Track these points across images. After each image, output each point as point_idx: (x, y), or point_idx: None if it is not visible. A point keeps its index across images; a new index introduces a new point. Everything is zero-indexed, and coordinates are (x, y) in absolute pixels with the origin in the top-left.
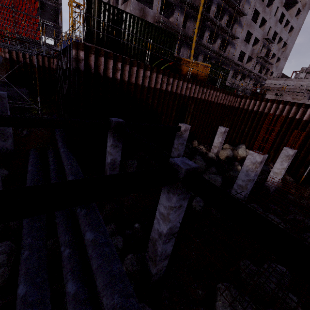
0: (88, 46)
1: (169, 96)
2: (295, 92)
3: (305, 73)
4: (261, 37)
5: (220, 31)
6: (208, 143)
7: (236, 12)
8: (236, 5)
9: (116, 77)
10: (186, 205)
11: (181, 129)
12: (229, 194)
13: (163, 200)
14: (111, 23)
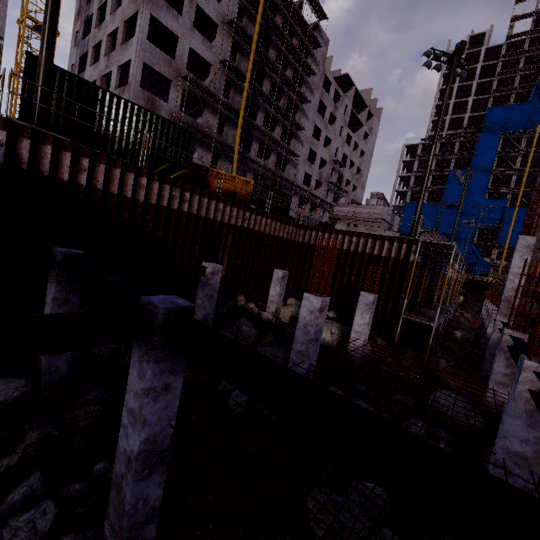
0: (18, 124)
1: (187, 220)
2: (367, 220)
3: (376, 199)
4: (328, 158)
5: (274, 145)
6: (264, 299)
7: (291, 124)
8: (290, 116)
9: (78, 181)
10: (180, 384)
11: (206, 271)
12: (233, 339)
13: (133, 382)
14: (74, 101)
